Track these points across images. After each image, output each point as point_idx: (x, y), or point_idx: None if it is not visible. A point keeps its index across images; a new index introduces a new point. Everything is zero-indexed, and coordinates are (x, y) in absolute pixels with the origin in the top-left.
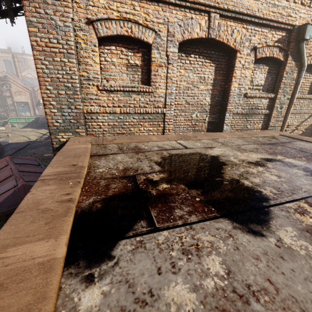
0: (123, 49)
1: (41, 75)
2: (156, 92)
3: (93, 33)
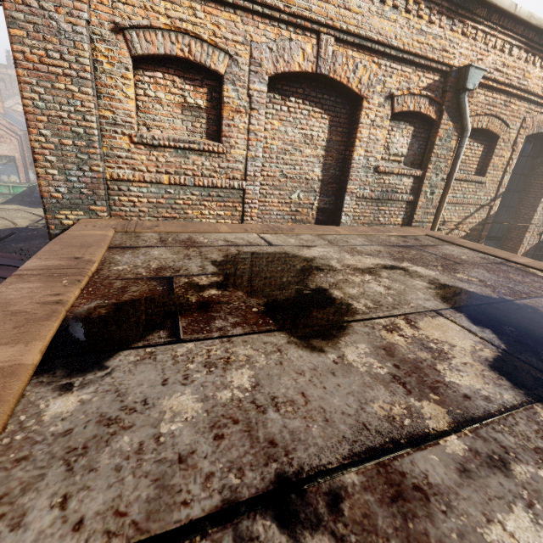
0: (175, 79)
1: (31, 110)
2: (230, 154)
3: (124, 48)
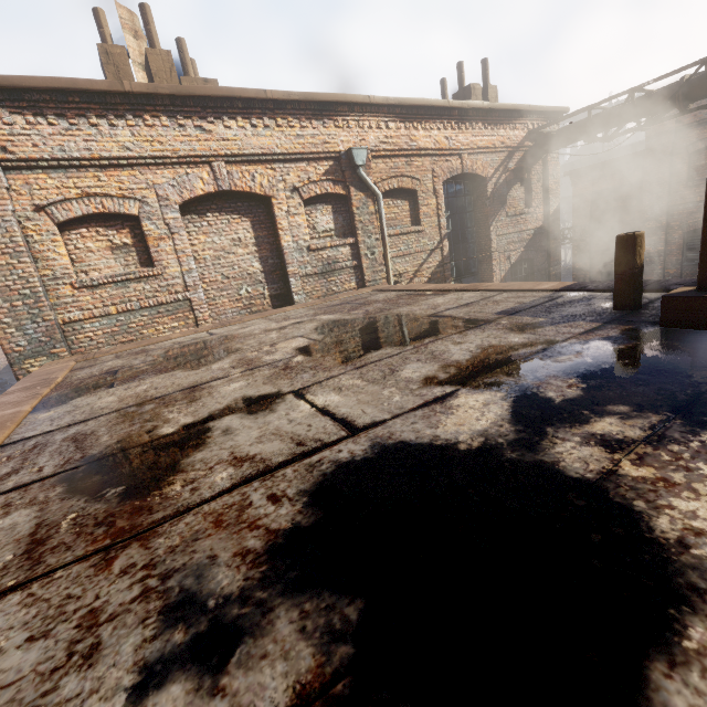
0: (99, 230)
1: None
2: (166, 274)
3: (48, 221)
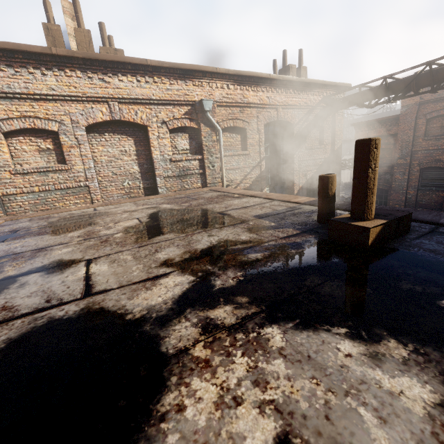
0: (31, 138)
1: None
2: (74, 169)
3: None
